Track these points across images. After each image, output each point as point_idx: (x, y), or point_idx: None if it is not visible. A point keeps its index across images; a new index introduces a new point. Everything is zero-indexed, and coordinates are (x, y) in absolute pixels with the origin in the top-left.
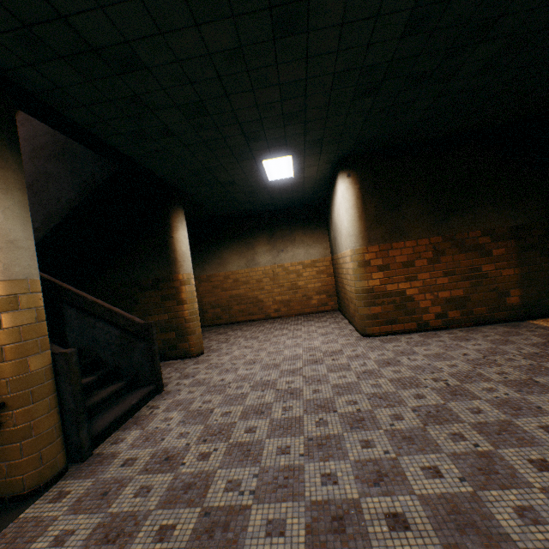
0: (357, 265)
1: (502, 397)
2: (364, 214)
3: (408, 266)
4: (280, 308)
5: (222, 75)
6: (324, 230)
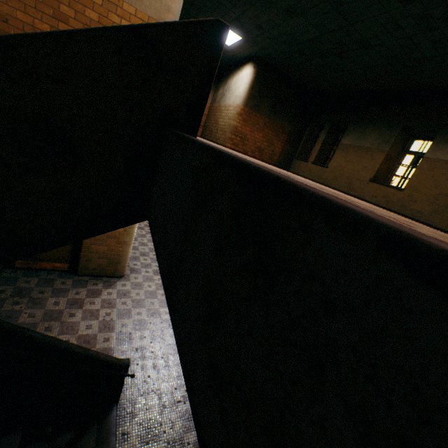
0: (236, 113)
1: None
2: (251, 91)
3: (253, 125)
4: None
5: (260, 1)
6: (214, 86)
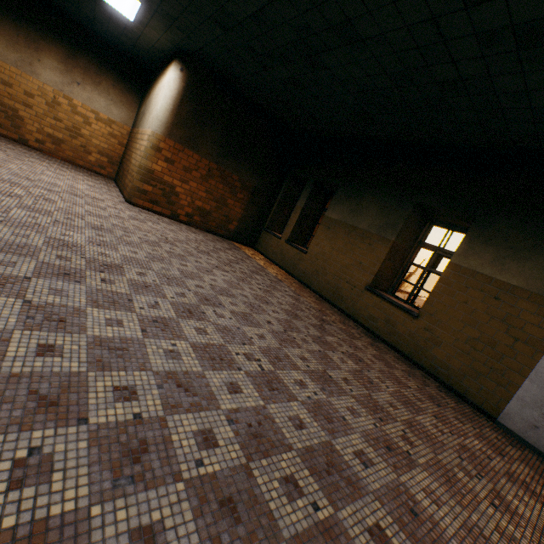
0: (151, 146)
1: (189, 251)
2: (178, 111)
3: (188, 172)
4: (47, 142)
5: None
6: (138, 99)
